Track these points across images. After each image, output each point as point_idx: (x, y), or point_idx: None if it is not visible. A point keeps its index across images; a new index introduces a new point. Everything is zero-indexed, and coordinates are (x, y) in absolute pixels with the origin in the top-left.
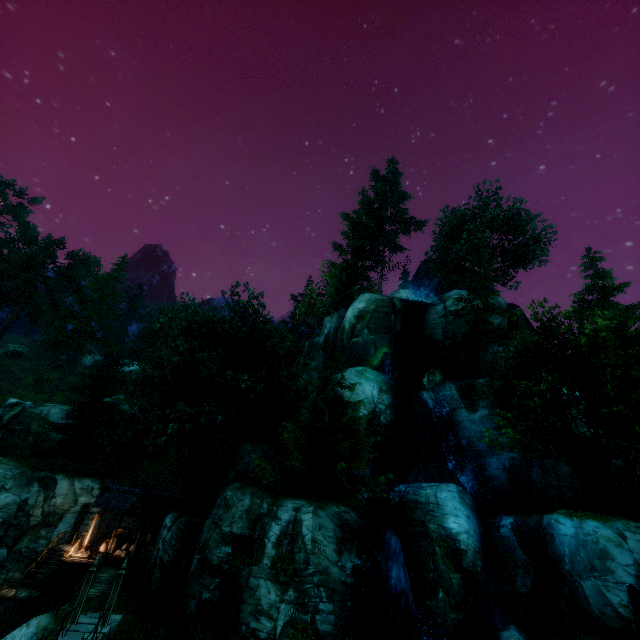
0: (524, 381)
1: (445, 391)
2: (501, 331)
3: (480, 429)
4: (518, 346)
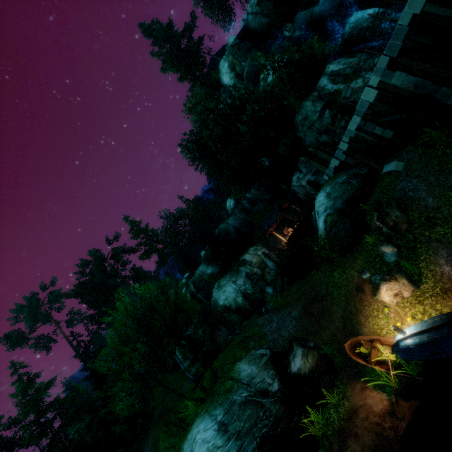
0: None
1: (299, 20)
2: None
3: (329, 0)
4: None
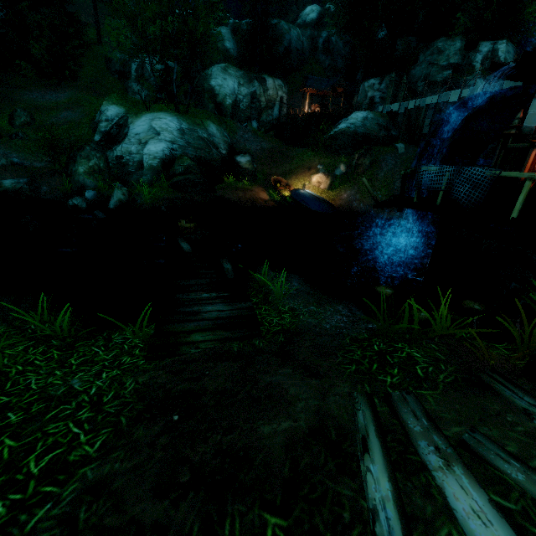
0: None
1: None
2: None
3: None
4: None
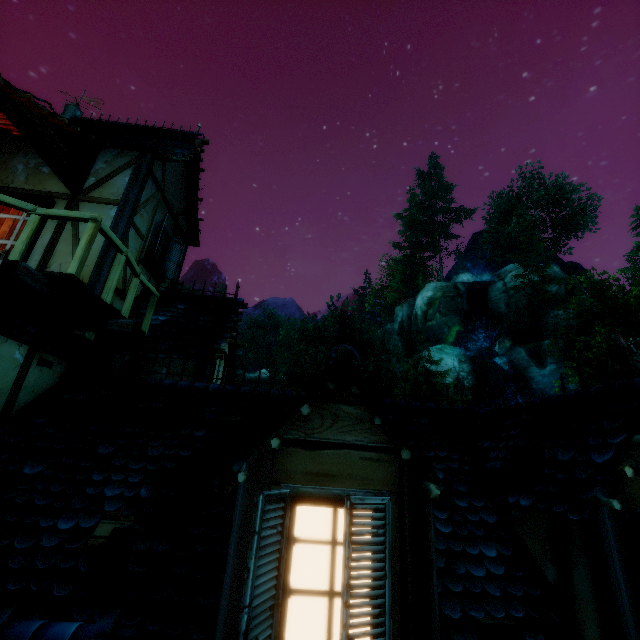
0: (582, 338)
1: (516, 355)
2: (559, 297)
3: (551, 381)
4: (576, 308)
